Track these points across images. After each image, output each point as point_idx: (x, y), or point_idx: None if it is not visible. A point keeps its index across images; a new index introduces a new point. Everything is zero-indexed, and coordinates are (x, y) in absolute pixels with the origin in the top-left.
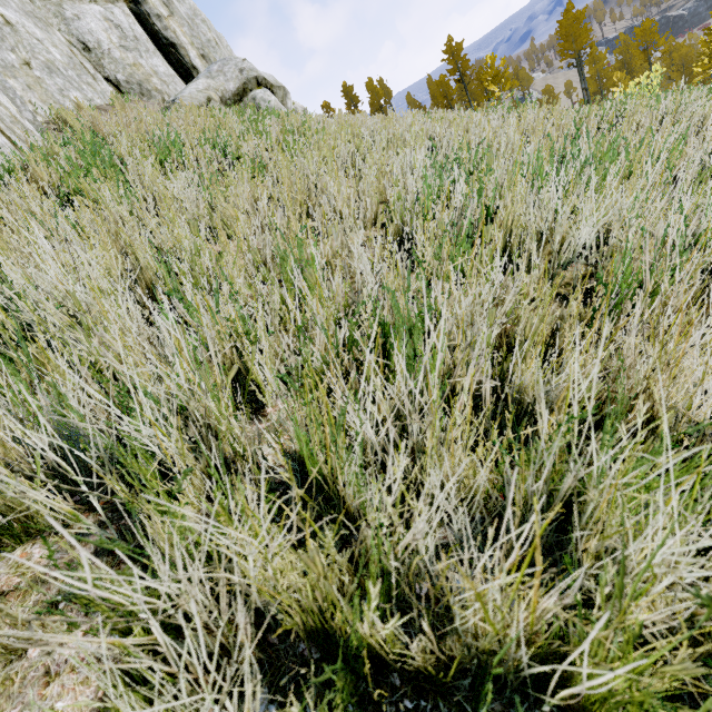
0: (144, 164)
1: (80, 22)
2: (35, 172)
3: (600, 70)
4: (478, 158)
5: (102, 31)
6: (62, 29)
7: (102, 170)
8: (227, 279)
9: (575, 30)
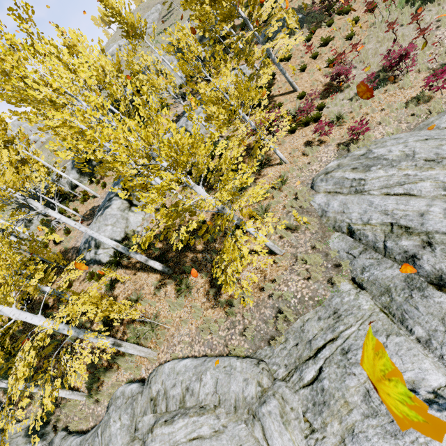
0: None
1: None
2: None
3: None
4: None
5: None
6: None
7: None
8: None
9: None
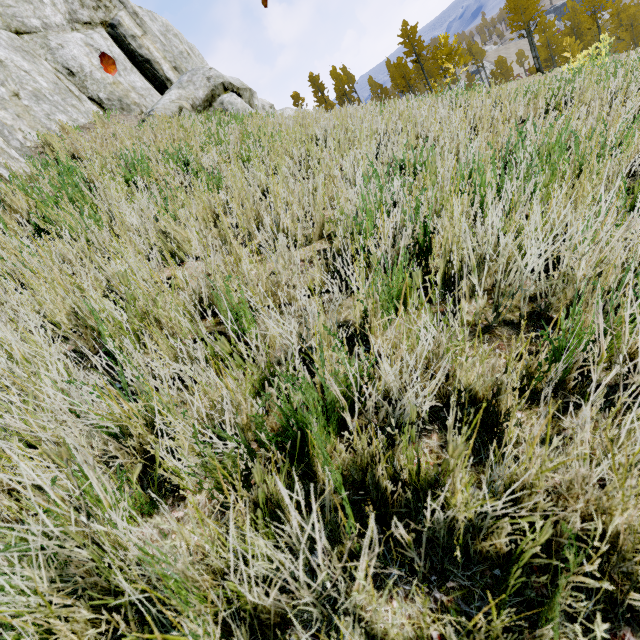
0: (113, 182)
1: (64, 50)
2: (13, 203)
3: (549, 38)
4: (424, 157)
5: (84, 56)
6: (49, 58)
7: (72, 195)
8: (129, 362)
9: (523, 3)
